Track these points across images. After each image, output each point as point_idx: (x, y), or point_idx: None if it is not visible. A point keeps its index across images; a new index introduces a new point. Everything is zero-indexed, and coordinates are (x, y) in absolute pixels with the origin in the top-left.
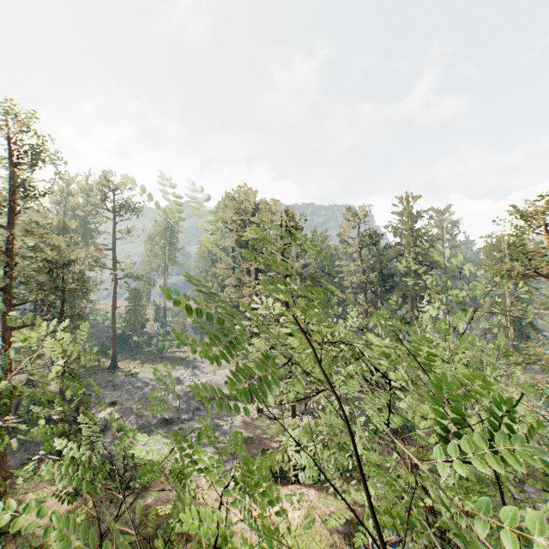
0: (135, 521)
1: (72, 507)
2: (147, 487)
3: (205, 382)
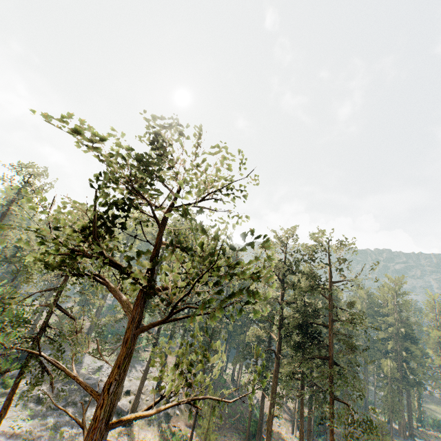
0: None
1: None
2: None
3: None
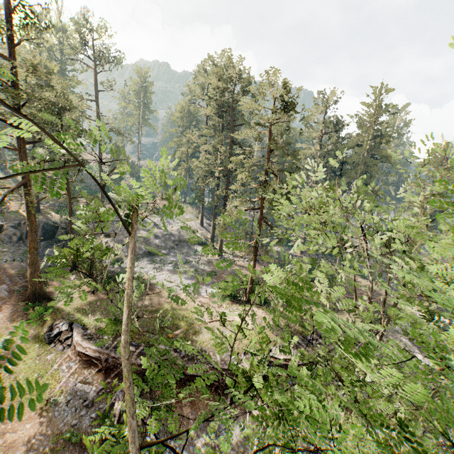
0: (139, 314)
1: (92, 300)
2: (142, 294)
3: (177, 229)
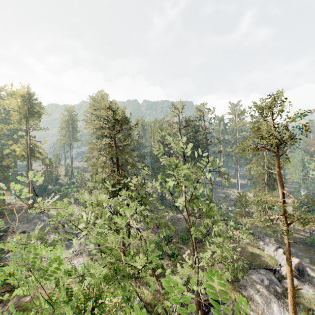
0: None
1: None
2: None
3: None
